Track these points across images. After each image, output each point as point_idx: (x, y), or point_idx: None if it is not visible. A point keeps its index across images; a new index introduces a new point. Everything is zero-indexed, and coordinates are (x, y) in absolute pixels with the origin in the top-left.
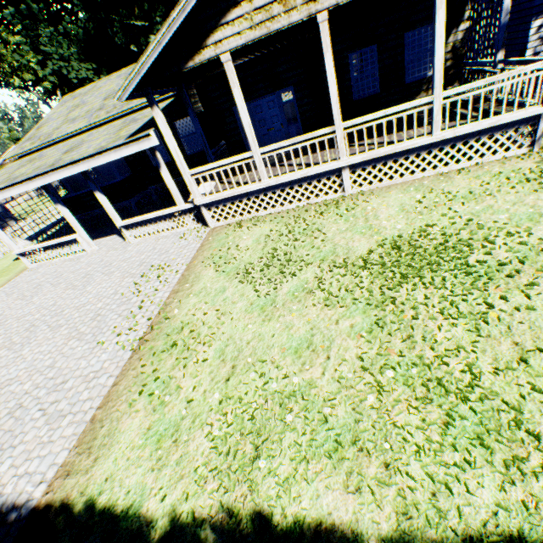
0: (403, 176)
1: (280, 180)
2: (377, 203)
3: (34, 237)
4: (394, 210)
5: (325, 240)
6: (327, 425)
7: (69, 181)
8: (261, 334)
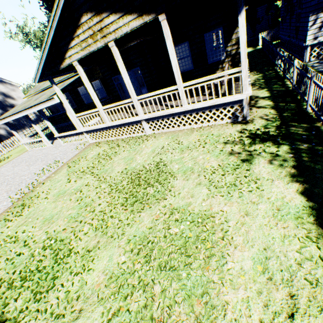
0: (179, 126)
1: (113, 123)
2: (151, 143)
3: (32, 136)
4: (150, 150)
5: (112, 162)
6: (19, 257)
7: (52, 108)
8: (46, 208)
